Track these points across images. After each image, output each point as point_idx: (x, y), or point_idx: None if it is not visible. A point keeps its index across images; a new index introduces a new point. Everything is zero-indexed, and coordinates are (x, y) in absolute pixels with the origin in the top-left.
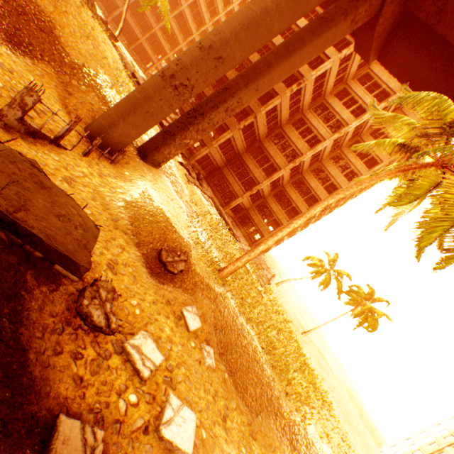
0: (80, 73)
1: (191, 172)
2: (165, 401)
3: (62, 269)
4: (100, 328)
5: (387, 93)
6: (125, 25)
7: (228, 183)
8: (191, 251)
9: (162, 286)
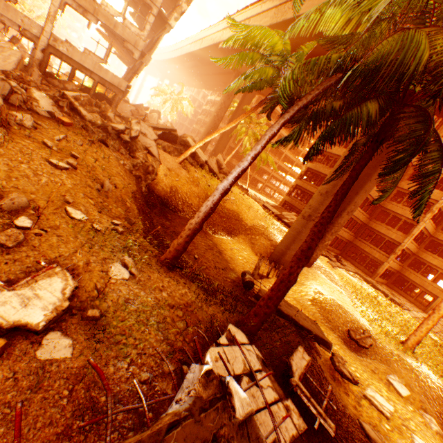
0: (253, 230)
1: (330, 258)
2: (410, 437)
3: (321, 345)
4: (349, 379)
5: None
6: None
7: (365, 252)
8: (369, 328)
9: (361, 358)
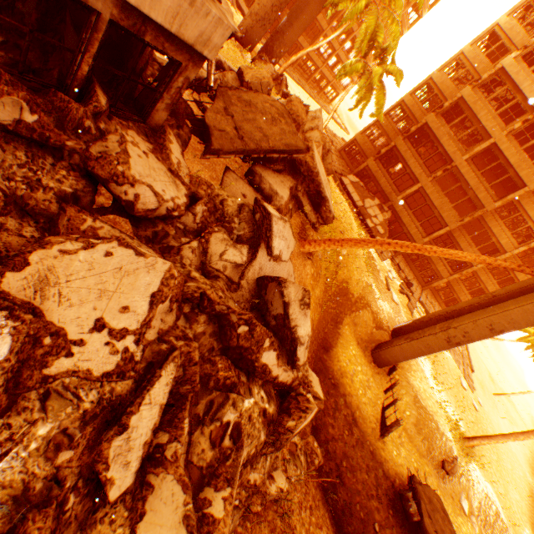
0: (358, 301)
1: (408, 296)
2: None
3: None
4: None
5: None
6: None
7: (429, 260)
8: (453, 446)
9: (446, 486)
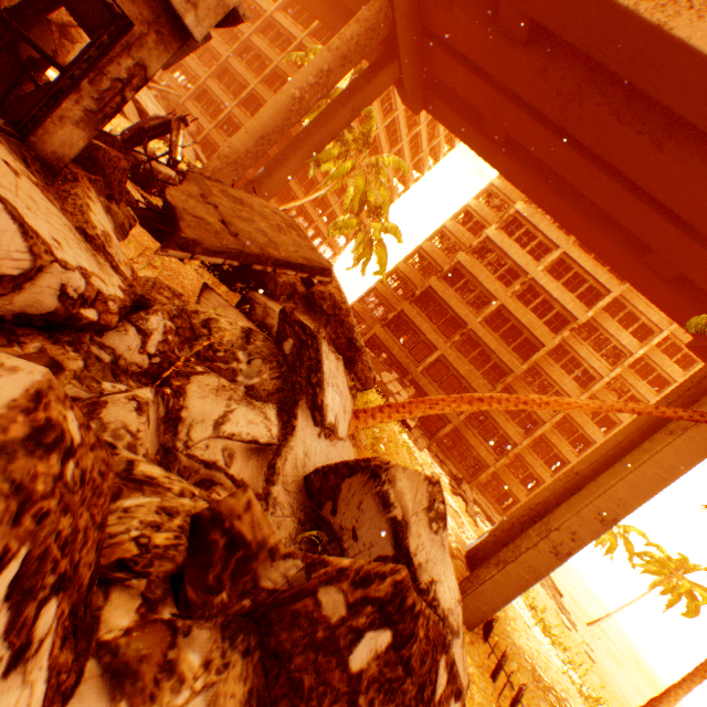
0: None
1: (464, 496)
2: None
3: None
4: None
5: None
6: None
7: (469, 444)
8: None
9: None
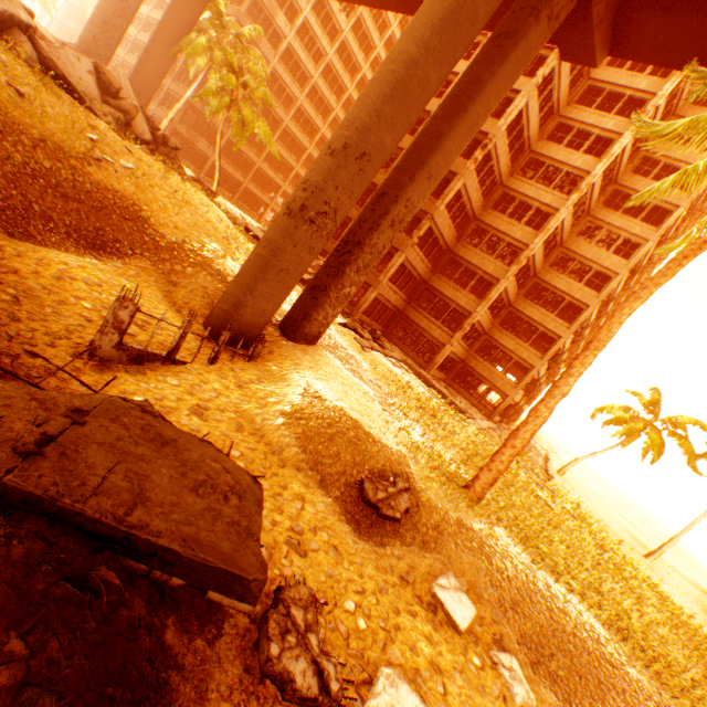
0: (182, 253)
1: (361, 333)
2: None
3: (220, 596)
4: (311, 699)
5: (639, 99)
6: (222, 175)
7: (420, 329)
8: (409, 467)
9: (383, 549)
